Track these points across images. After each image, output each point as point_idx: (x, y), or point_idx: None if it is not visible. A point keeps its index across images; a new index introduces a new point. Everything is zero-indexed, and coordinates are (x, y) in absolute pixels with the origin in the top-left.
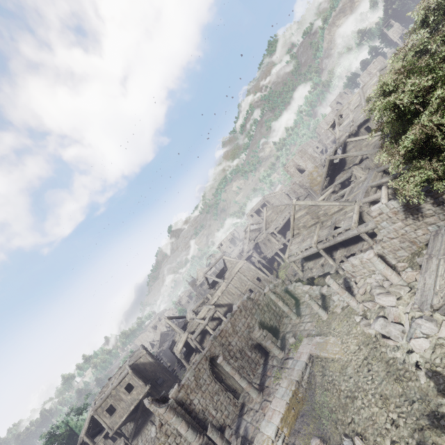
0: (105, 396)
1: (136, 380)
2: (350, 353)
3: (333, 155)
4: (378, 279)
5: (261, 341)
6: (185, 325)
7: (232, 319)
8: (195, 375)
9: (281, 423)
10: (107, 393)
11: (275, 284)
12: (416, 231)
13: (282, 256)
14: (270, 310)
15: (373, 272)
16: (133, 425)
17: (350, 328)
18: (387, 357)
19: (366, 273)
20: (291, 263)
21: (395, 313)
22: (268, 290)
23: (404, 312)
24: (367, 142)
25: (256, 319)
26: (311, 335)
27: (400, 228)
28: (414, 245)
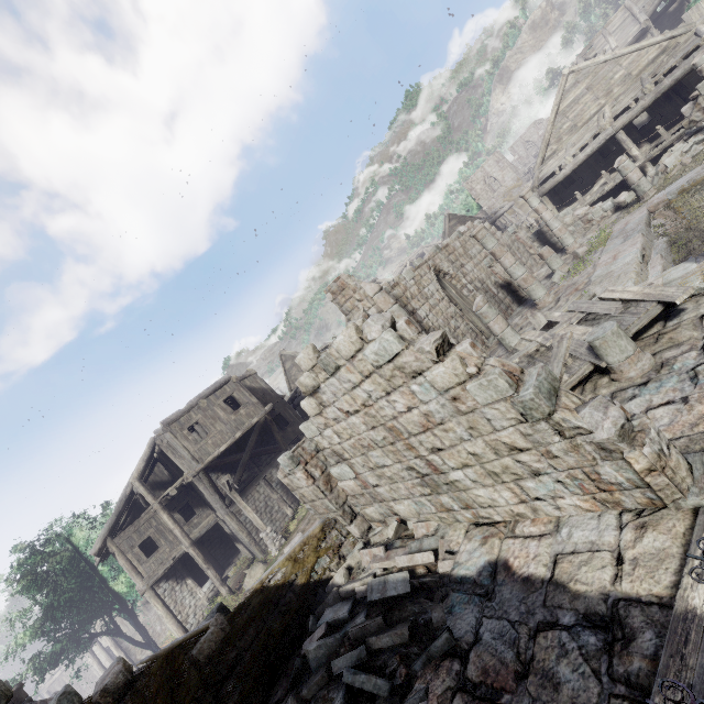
0: (186, 406)
1: (245, 394)
2: None
3: None
4: None
5: None
6: None
7: (461, 239)
8: (414, 279)
9: (645, 251)
10: (190, 402)
11: (517, 225)
12: None
13: None
14: (514, 255)
15: None
16: (235, 475)
17: None
18: None
19: None
20: (543, 198)
21: None
22: (530, 188)
23: None
24: None
25: None
26: None
27: None
28: None
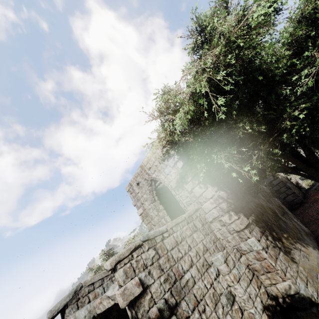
0: None
1: None
2: None
3: None
4: None
5: None
6: None
7: None
8: None
9: None
10: None
11: None
12: None
13: None
14: None
15: None
16: None
17: None
18: None
19: None
20: None
21: None
22: None
23: None
24: None
25: None
26: None
27: None
28: None
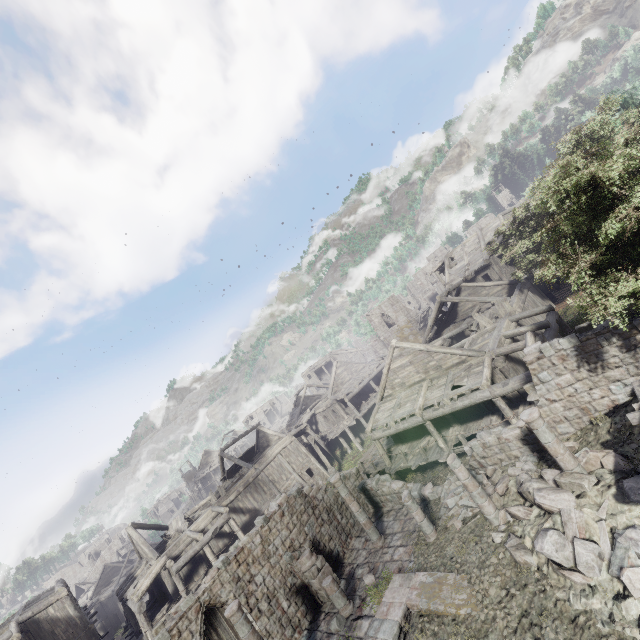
0: None
1: None
2: (490, 604)
3: (445, 297)
4: (527, 470)
5: (311, 580)
6: (164, 543)
7: (265, 528)
8: None
9: None
10: None
11: (346, 474)
12: (591, 390)
13: (352, 439)
14: (333, 520)
15: (516, 459)
16: None
17: (485, 555)
18: (571, 609)
19: (503, 461)
20: (375, 442)
21: (580, 520)
22: (338, 478)
23: (595, 519)
24: (487, 291)
25: (306, 534)
26: (406, 570)
27: (568, 384)
28: (585, 414)
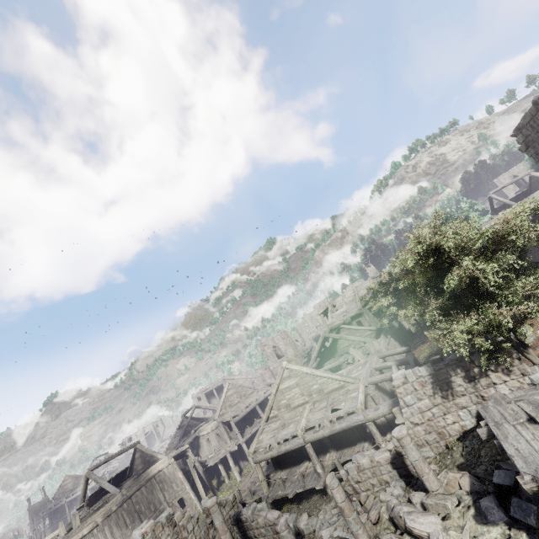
0: None
1: None
2: None
3: (328, 333)
4: (397, 495)
5: None
6: None
7: None
8: None
9: None
10: None
11: (222, 501)
12: (445, 415)
13: (232, 466)
14: None
15: (386, 484)
16: None
17: None
18: None
19: (375, 486)
20: (256, 465)
21: None
22: (215, 502)
23: None
24: (360, 333)
25: None
26: None
27: (427, 408)
28: (442, 438)
